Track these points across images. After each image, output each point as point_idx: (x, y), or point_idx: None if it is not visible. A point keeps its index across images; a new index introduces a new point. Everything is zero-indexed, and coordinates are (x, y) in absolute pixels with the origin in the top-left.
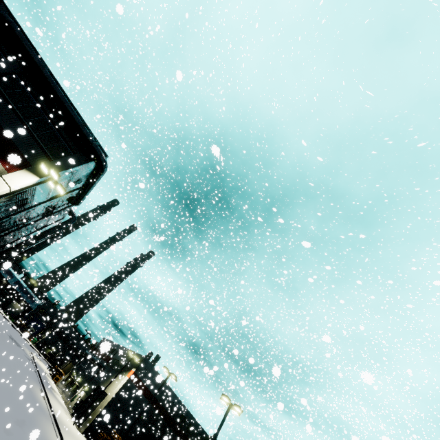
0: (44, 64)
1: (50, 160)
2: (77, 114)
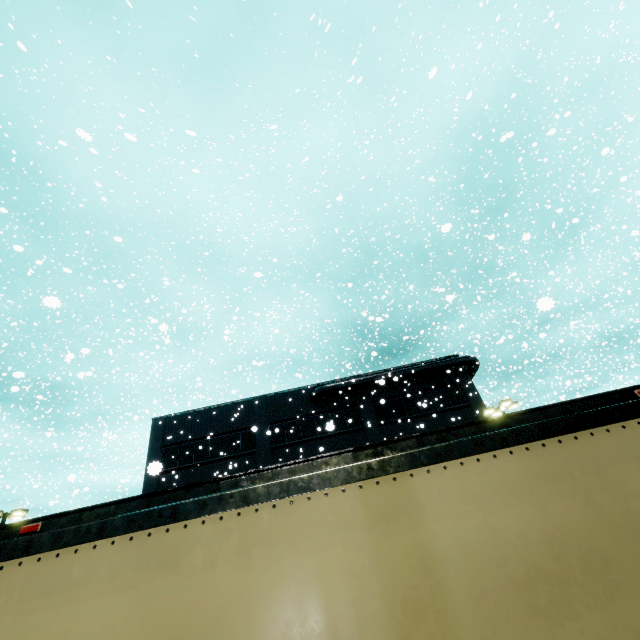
0: (355, 377)
1: (468, 406)
2: (407, 367)
